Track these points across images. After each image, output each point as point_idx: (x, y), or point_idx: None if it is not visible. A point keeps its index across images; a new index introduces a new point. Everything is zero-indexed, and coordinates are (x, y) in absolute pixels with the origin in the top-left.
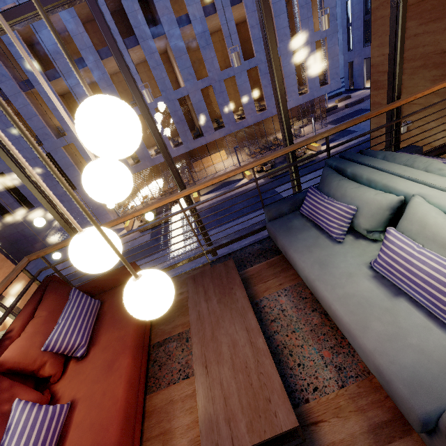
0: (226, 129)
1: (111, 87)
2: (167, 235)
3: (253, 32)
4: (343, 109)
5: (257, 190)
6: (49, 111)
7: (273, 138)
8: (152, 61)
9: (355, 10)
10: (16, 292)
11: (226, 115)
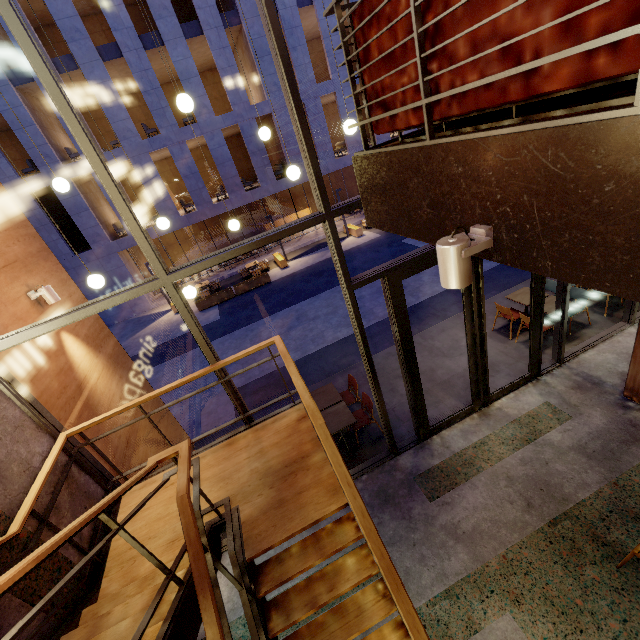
0: (322, 167)
1: (157, 91)
2: (248, 307)
3: None
4: None
5: (375, 245)
6: (50, 126)
7: None
8: (221, 60)
9: None
10: (69, 305)
11: (323, 147)
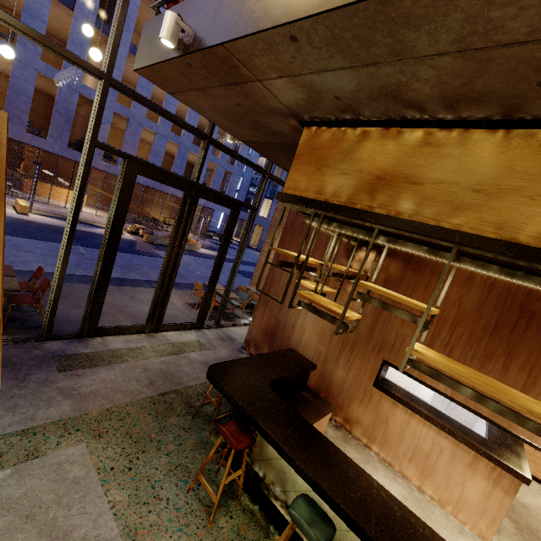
0: (117, 168)
1: None
2: None
3: (189, 120)
4: (217, 240)
5: (129, 242)
6: None
7: (153, 220)
8: (77, 36)
9: (244, 184)
10: None
11: None
